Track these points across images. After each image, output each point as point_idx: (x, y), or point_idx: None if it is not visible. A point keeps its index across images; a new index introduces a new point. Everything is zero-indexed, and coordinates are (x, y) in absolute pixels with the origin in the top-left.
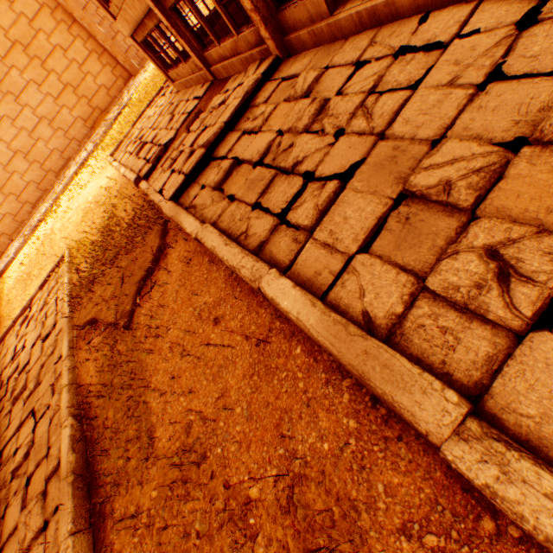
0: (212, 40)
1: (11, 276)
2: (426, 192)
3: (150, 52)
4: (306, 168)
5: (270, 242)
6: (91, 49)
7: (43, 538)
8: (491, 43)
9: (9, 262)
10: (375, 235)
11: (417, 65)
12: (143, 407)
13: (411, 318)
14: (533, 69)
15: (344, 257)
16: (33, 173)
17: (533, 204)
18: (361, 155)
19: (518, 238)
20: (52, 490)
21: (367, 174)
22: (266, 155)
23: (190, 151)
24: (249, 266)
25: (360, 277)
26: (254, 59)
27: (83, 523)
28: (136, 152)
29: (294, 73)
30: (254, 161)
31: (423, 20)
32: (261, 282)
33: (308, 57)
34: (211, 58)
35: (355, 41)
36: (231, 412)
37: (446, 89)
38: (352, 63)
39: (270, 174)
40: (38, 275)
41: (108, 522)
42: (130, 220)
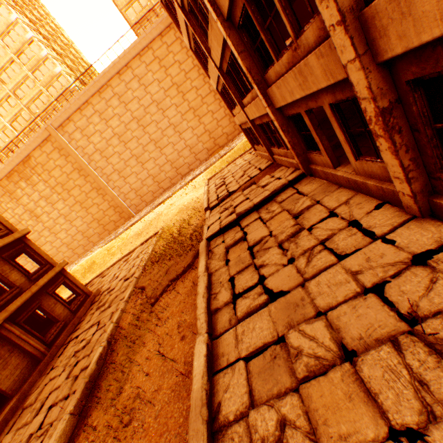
0: (275, 145)
1: (134, 230)
2: (289, 347)
3: (247, 134)
4: (264, 272)
5: (221, 310)
6: (227, 114)
7: (63, 403)
8: (392, 259)
9: (138, 220)
10: (257, 353)
11: (354, 240)
12: (131, 363)
13: (233, 428)
14: (397, 302)
15: (238, 354)
16: (171, 173)
17: (322, 409)
18: (289, 286)
19: (298, 427)
20: (80, 378)
21: (280, 306)
22: (257, 244)
23: (231, 212)
24: (201, 321)
25: (233, 377)
26: (293, 164)
27: (78, 410)
28: (217, 187)
29: (304, 191)
30: (249, 244)
31: (378, 206)
32: (197, 338)
33: (316, 184)
34: (274, 151)
35: (340, 193)
36: (153, 405)
37: (349, 276)
38: (330, 209)
39: (248, 261)
40: (145, 234)
41: (86, 419)
42: (192, 231)
